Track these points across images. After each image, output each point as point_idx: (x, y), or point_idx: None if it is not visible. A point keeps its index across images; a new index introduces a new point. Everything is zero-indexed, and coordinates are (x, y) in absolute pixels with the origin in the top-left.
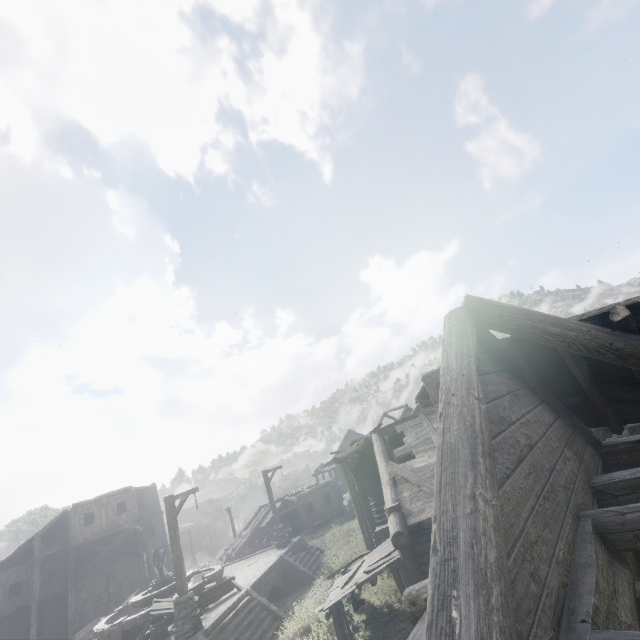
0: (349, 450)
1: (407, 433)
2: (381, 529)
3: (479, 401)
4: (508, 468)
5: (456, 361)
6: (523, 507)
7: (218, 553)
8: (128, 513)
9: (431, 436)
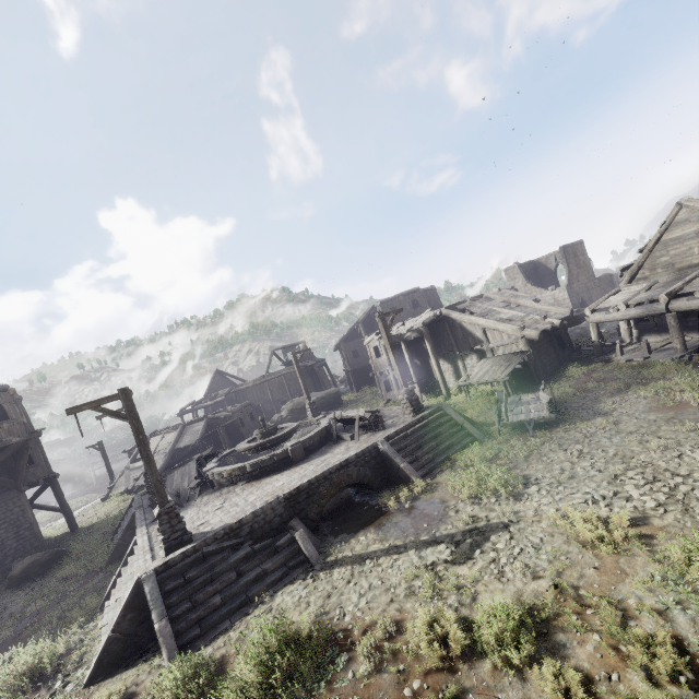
0: (429, 319)
1: (471, 308)
2: (522, 336)
3: None
4: None
5: None
6: None
7: None
8: (13, 422)
9: (492, 308)
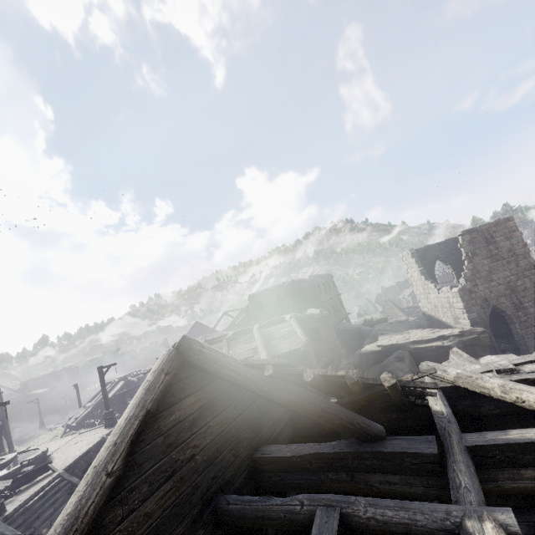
0: None
1: None
2: None
3: (108, 476)
4: (141, 501)
5: (123, 424)
6: (135, 534)
7: (67, 416)
8: None
9: None
